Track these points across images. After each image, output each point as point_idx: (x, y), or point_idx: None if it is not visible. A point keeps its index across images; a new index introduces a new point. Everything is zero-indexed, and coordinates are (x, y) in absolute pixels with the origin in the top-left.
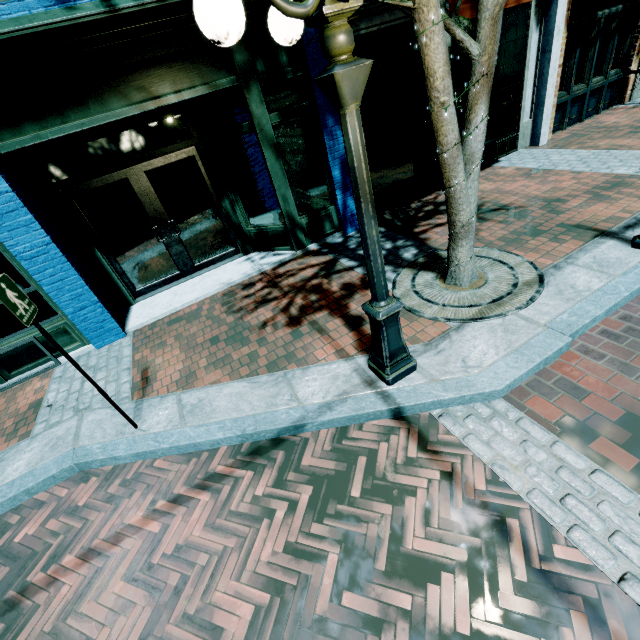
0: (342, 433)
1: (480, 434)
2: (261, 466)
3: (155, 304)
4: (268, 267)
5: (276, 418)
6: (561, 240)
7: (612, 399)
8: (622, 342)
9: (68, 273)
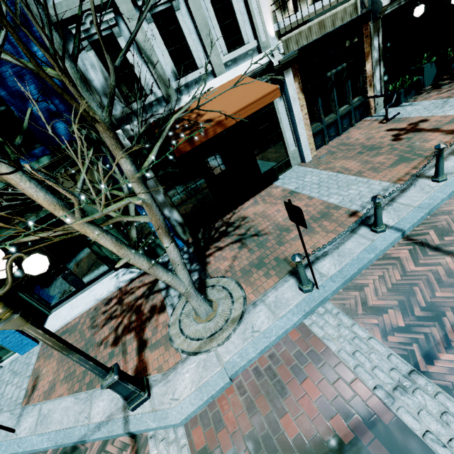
0: (104, 445)
1: None
2: None
3: (59, 316)
4: (123, 284)
5: (74, 434)
6: (270, 274)
7: (232, 434)
8: (259, 380)
9: None
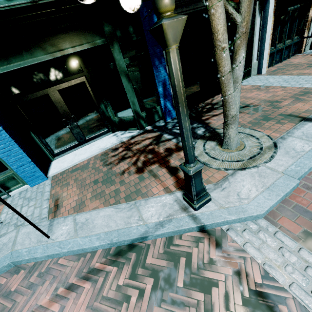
0: (169, 241)
1: (253, 242)
2: (122, 263)
3: (64, 160)
4: (125, 139)
5: (130, 232)
6: (282, 123)
7: None
8: None
9: (13, 146)
